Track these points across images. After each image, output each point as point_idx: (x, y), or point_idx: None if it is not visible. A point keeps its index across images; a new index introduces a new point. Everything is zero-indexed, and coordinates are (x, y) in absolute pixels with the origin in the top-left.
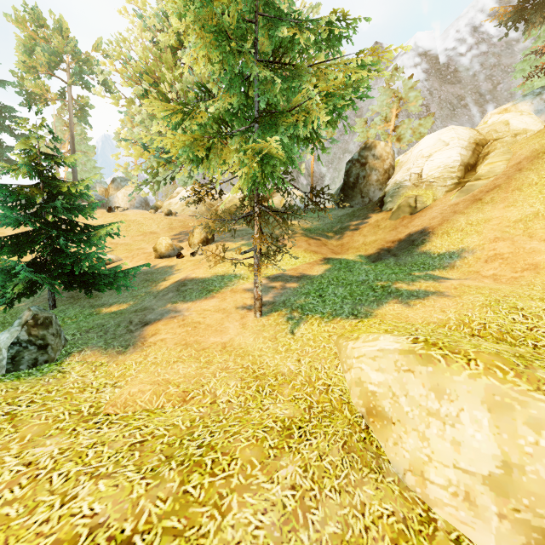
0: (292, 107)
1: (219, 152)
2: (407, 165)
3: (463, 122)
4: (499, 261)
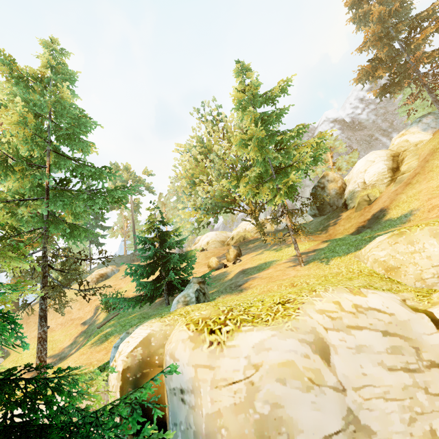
0: (293, 163)
1: (262, 190)
2: (353, 180)
3: (379, 148)
4: (437, 209)
